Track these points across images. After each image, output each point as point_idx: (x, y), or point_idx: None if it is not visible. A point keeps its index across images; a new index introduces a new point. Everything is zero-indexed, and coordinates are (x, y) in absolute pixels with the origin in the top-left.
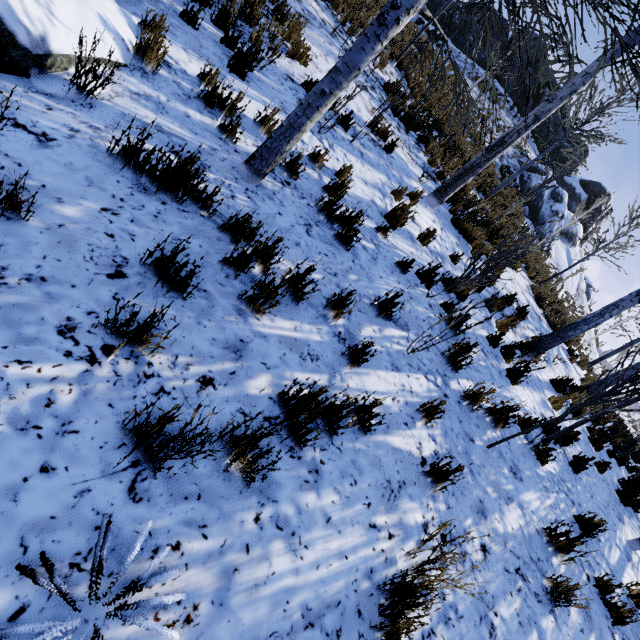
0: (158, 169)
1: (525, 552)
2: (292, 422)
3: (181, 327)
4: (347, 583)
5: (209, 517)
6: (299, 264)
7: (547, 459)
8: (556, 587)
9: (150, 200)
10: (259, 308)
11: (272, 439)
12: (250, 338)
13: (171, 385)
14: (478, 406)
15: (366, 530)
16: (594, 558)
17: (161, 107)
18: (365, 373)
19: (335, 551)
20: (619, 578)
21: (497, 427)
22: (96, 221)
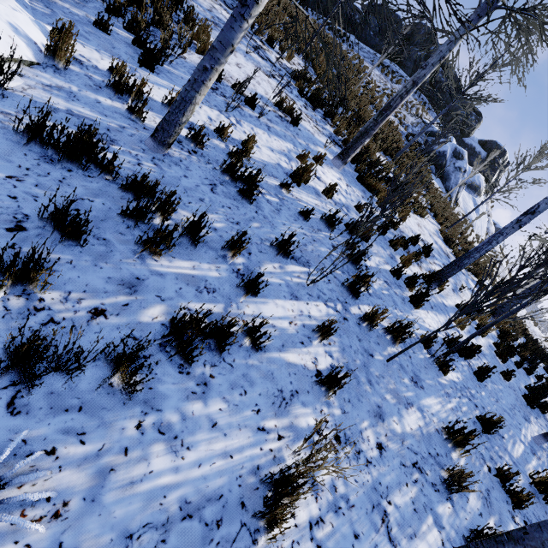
0: (60, 142)
1: (423, 449)
2: (178, 342)
3: (77, 269)
4: (231, 479)
5: (89, 426)
6: (194, 213)
7: (448, 369)
8: (450, 476)
9: (56, 169)
10: (155, 251)
11: (162, 358)
12: (146, 276)
13: (61, 316)
14: (374, 325)
15: (254, 433)
16: (496, 452)
17: (72, 96)
18: (262, 302)
19: (219, 451)
20: (522, 469)
21: (396, 343)
22: (0, 186)
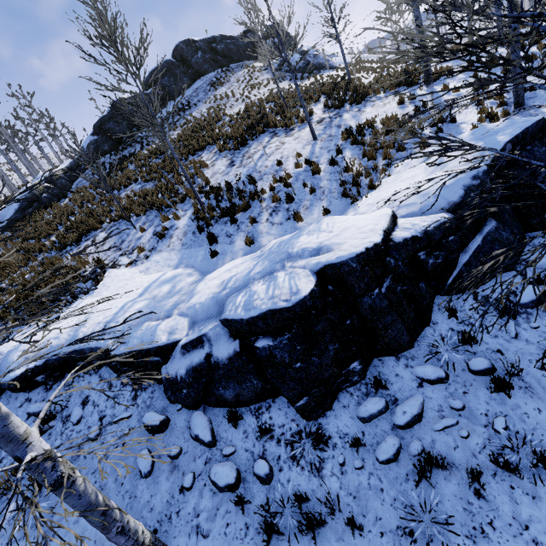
0: None
1: None
2: None
3: None
4: None
5: None
6: None
7: None
8: None
9: None
10: None
11: None
12: None
13: None
14: None
15: None
16: None
17: None
18: None
19: None
20: None
21: None
22: None
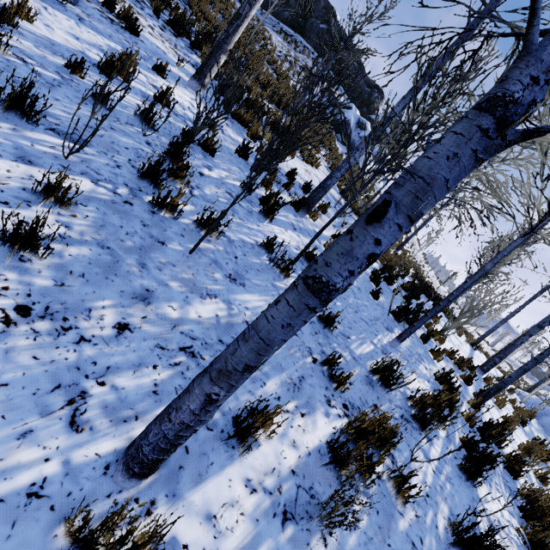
0: None
1: (212, 336)
2: None
3: None
4: None
5: None
6: None
7: (289, 273)
8: None
9: None
10: None
11: None
12: None
13: None
14: (168, 209)
15: None
16: (333, 348)
17: None
18: None
19: None
20: (363, 363)
21: (207, 235)
22: None
